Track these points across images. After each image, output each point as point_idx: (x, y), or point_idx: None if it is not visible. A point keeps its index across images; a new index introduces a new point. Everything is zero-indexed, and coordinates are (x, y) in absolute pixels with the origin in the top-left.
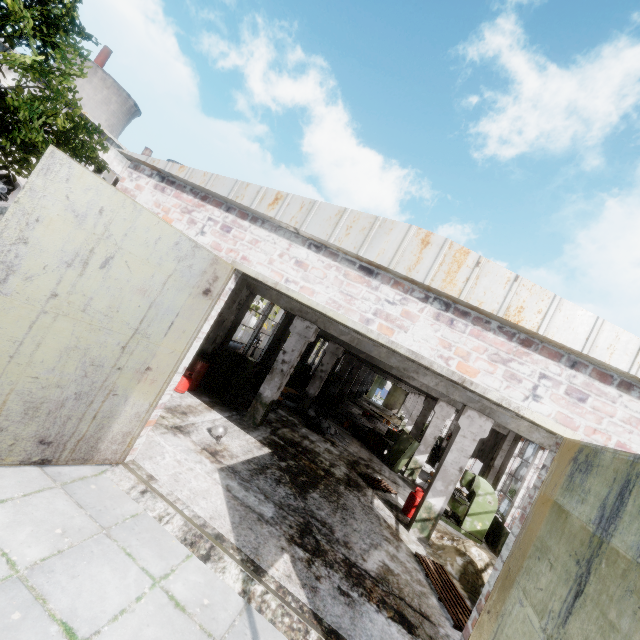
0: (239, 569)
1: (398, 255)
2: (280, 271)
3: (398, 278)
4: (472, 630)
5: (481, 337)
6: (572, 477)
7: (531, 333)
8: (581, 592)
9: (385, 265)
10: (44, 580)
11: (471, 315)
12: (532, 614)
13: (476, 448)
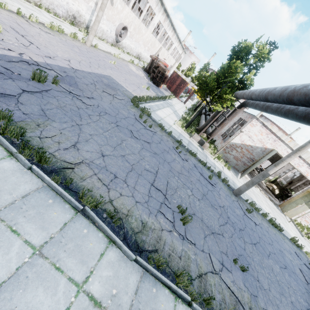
0: (258, 189)
1: (307, 158)
2: (283, 152)
3: (304, 159)
4: (289, 199)
5: None
6: None
7: None
8: None
9: (304, 159)
10: (253, 190)
11: None
12: (303, 200)
13: (269, 158)
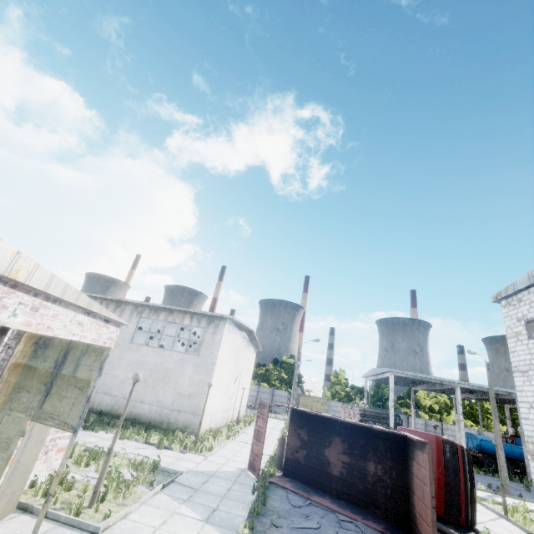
0: None
1: None
2: None
3: None
4: None
5: None
6: (37, 351)
7: (20, 282)
8: (49, 394)
9: None
10: None
11: None
12: (20, 414)
13: None
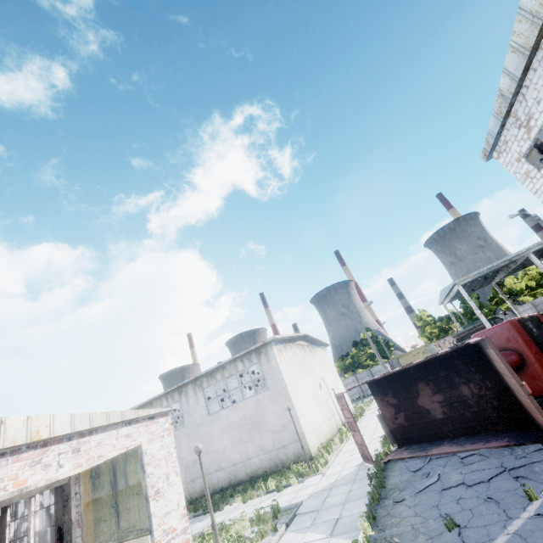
0: None
1: None
2: None
3: None
4: None
5: (20, 459)
6: (94, 484)
7: (47, 439)
8: (119, 513)
9: None
10: None
11: (8, 452)
12: None
13: None
